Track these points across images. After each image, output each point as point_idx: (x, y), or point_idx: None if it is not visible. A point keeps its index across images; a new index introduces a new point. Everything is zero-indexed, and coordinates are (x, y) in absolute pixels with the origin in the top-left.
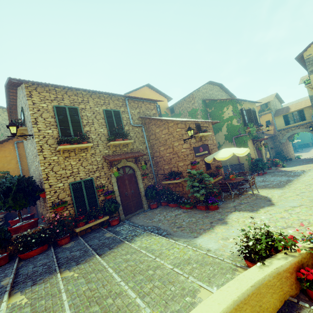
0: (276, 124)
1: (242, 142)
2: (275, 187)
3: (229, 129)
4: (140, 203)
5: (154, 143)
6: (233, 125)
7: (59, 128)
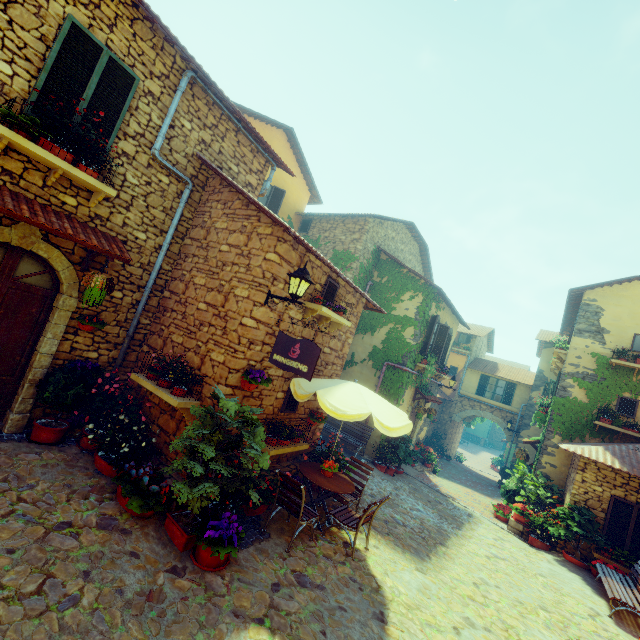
0: (462, 382)
1: (398, 384)
2: (410, 545)
3: (390, 340)
4: (2, 399)
5: (192, 251)
6: (401, 339)
7: None
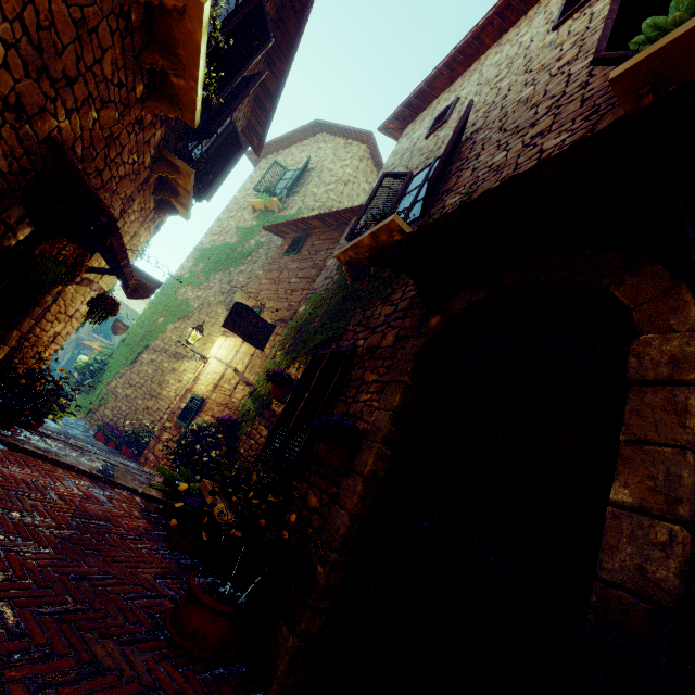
0: None
1: None
2: None
3: None
4: None
5: None
6: None
7: None
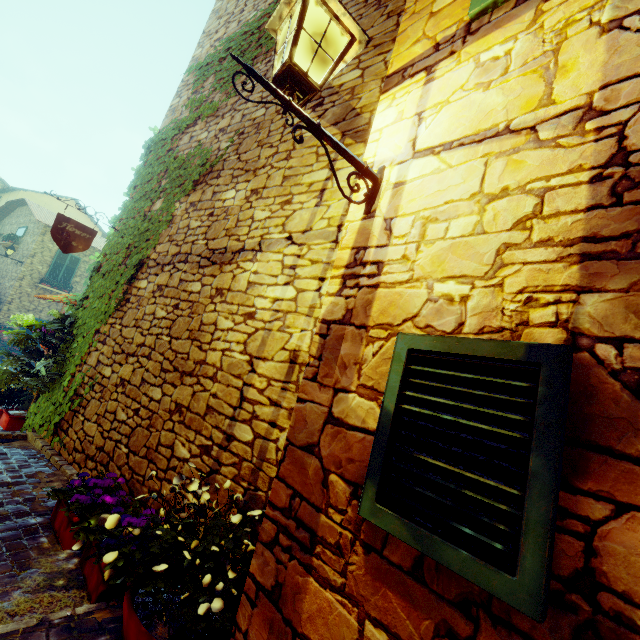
0: None
1: None
2: None
3: None
4: None
5: None
6: None
7: (51, 269)
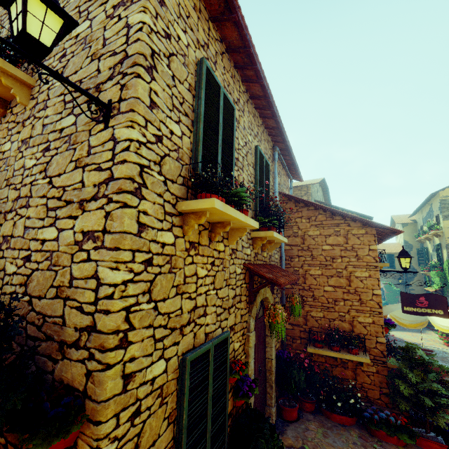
0: None
1: None
2: None
3: None
4: (263, 401)
5: (294, 253)
6: None
7: (201, 136)
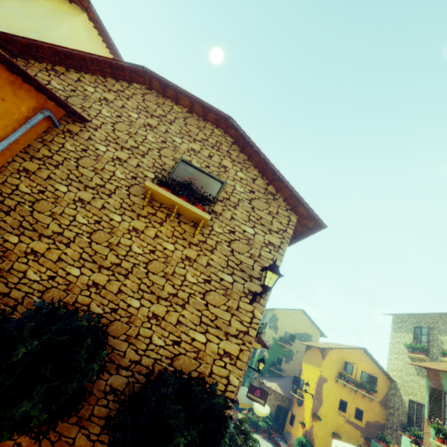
0: None
1: None
2: None
3: None
4: None
5: None
6: None
7: None
